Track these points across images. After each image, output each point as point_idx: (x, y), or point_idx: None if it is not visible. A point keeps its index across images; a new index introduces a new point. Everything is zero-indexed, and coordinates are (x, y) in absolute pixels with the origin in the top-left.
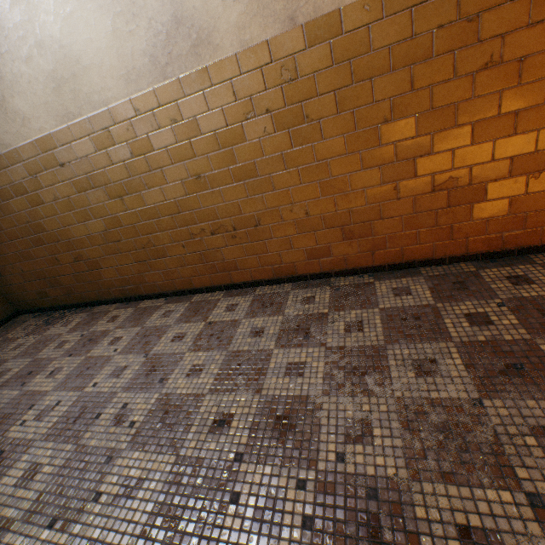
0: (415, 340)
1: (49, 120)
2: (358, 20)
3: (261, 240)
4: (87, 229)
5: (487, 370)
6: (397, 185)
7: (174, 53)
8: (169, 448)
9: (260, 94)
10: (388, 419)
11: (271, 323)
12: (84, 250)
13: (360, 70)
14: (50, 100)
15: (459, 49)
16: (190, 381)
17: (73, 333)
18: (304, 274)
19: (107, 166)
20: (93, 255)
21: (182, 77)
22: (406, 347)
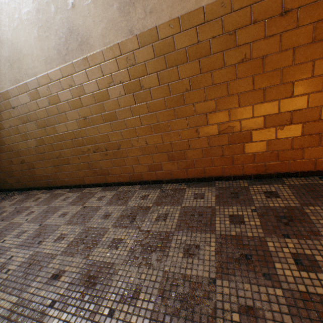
0: (193, 230)
1: (7, 83)
2: (167, 33)
3: (121, 157)
4: (27, 145)
5: (228, 257)
6: (197, 129)
7: (70, 48)
8: (18, 291)
9: (116, 73)
10: (153, 287)
11: (117, 210)
12: (26, 157)
13: (170, 60)
14: (7, 72)
15: (226, 50)
16: (54, 245)
17: (12, 206)
18: (147, 180)
19: (37, 109)
20: (30, 160)
21: (74, 62)
22: (186, 234)
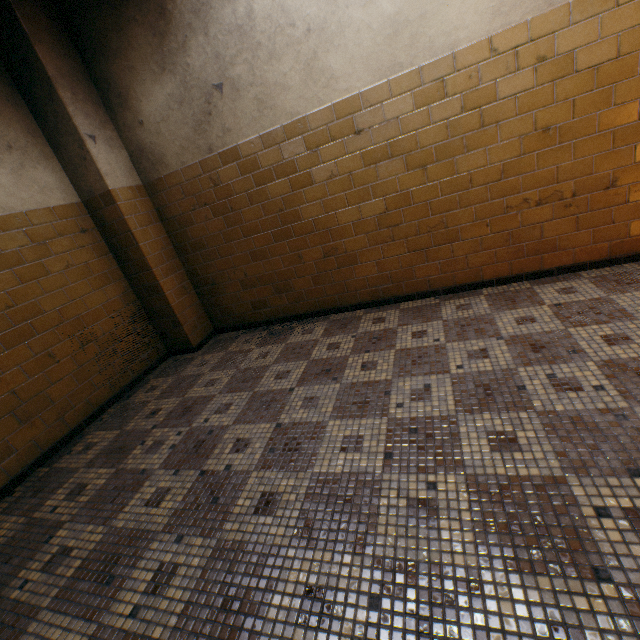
0: None
1: (365, 76)
2: None
3: (606, 207)
4: (357, 213)
5: None
6: None
7: None
8: None
9: None
10: None
11: None
12: (342, 242)
13: None
14: (377, 50)
15: None
16: (625, 348)
17: (334, 337)
18: None
19: (421, 128)
20: (352, 246)
21: (575, 1)
22: None
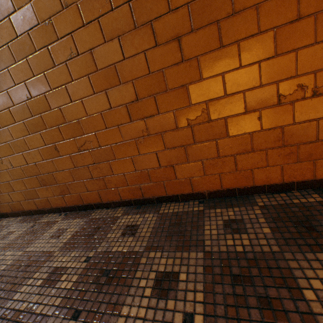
0: None
1: None
2: None
3: None
4: None
5: None
6: (56, 145)
7: None
8: None
9: None
10: None
11: None
12: None
13: None
14: None
15: (50, 45)
16: None
17: None
18: (29, 210)
19: None
20: None
21: None
22: None
